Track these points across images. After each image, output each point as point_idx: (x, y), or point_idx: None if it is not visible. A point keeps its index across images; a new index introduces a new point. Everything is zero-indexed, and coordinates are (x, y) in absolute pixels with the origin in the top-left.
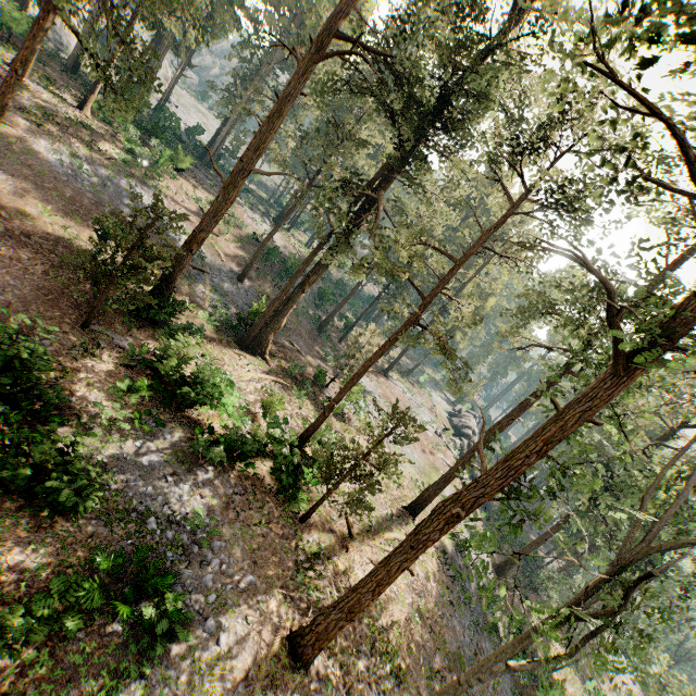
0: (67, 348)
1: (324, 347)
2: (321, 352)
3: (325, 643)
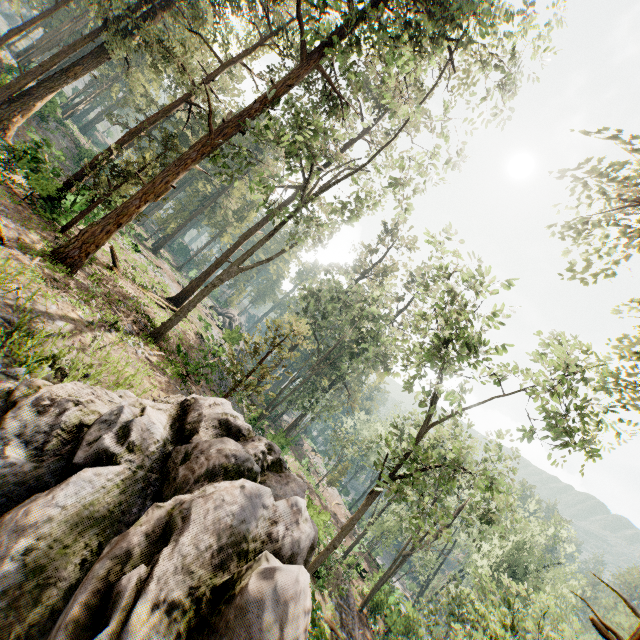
0: None
1: None
2: None
3: (92, 247)
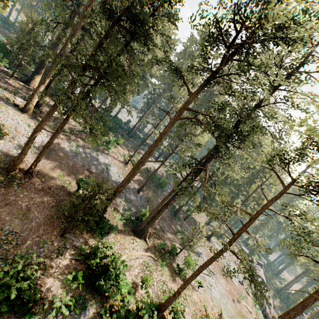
0: (50, 251)
1: (176, 225)
2: (174, 229)
3: None
